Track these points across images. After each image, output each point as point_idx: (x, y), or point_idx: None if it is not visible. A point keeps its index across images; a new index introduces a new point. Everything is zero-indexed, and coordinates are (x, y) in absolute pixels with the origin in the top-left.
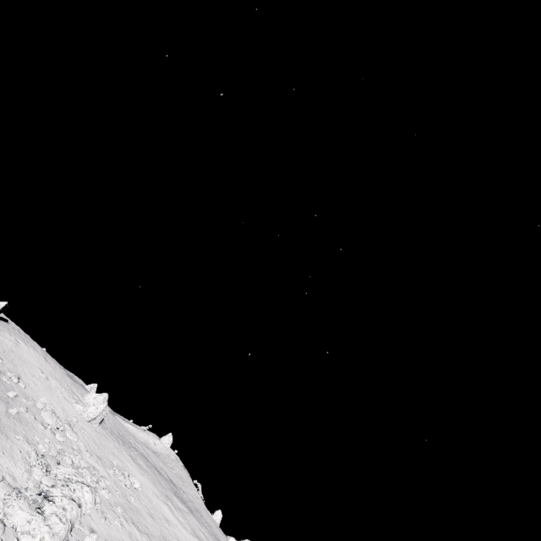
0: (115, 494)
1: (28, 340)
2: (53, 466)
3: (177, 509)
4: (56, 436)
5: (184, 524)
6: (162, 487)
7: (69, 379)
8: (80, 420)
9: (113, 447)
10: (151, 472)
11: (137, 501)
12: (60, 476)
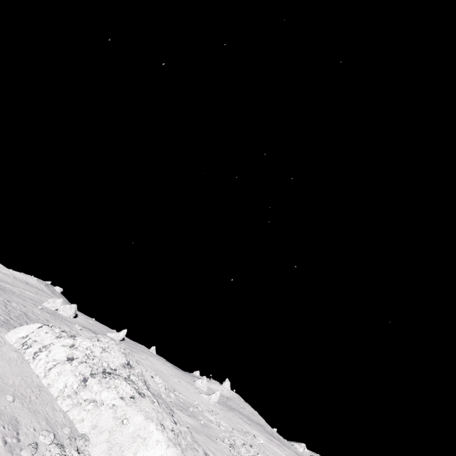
0: (261, 453)
1: (141, 348)
2: (239, 451)
3: (278, 446)
4: (220, 427)
5: (288, 455)
6: (263, 432)
7: (178, 371)
8: (211, 405)
9: (232, 417)
10: (251, 423)
11: (268, 452)
12: (245, 455)
